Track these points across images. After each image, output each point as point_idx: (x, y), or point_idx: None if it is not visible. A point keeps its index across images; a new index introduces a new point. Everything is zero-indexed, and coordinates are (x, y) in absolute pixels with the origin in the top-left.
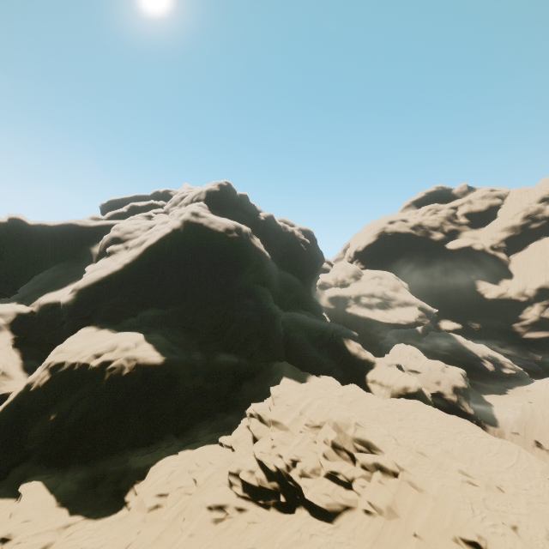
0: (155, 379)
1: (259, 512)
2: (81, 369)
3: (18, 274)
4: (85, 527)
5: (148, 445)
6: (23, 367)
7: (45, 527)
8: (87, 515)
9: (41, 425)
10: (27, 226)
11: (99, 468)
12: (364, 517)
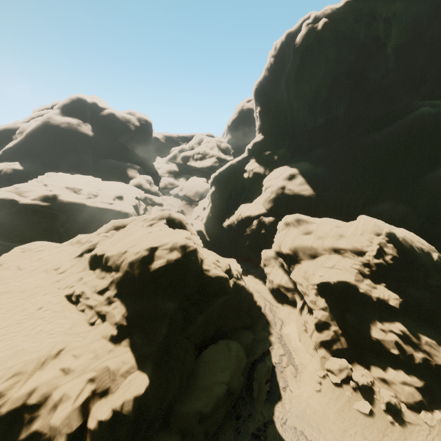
0: (20, 173)
1: None
2: None
3: None
4: None
5: None
6: None
7: None
8: None
9: None
10: None
11: None
12: None
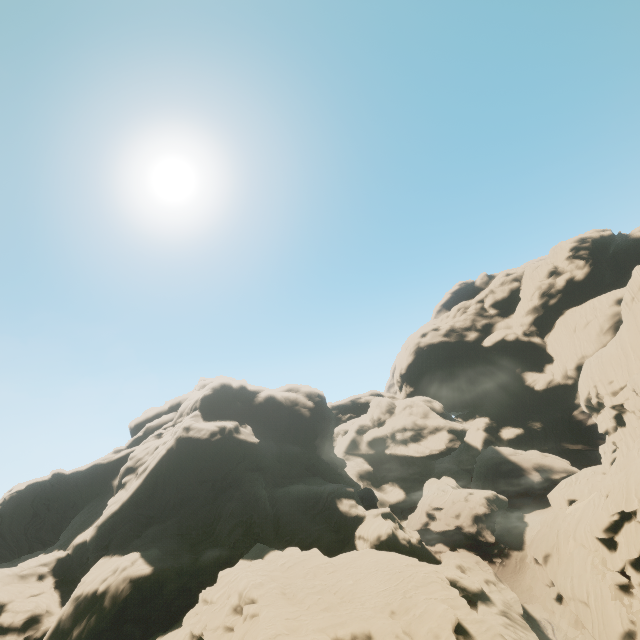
0: (145, 587)
1: None
2: (94, 593)
3: (61, 520)
4: None
5: None
6: (61, 603)
7: None
8: None
9: None
10: (65, 477)
11: None
12: None
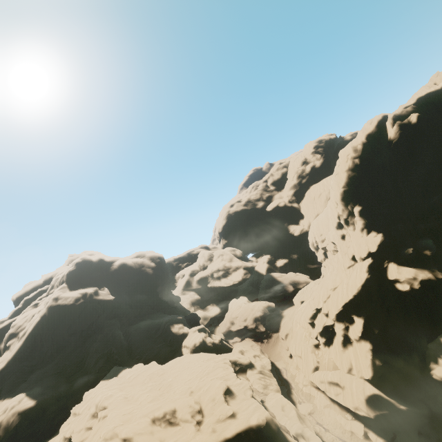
0: (31, 415)
1: None
2: None
3: None
4: None
5: None
6: None
7: None
8: None
9: None
10: None
11: None
12: (89, 438)
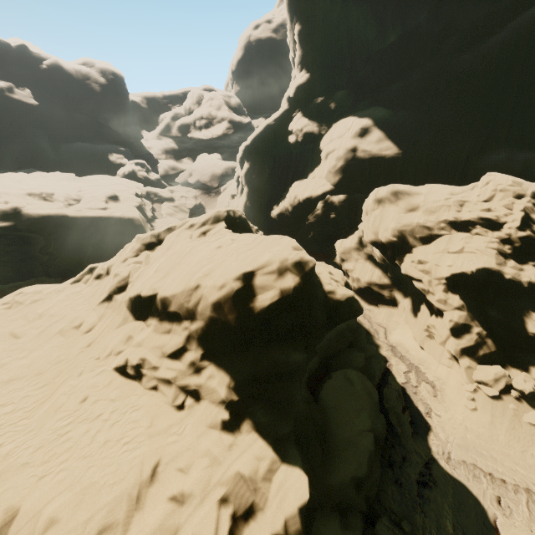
0: None
1: None
2: None
3: None
4: None
5: None
6: None
7: None
8: None
9: None
10: None
11: None
12: None
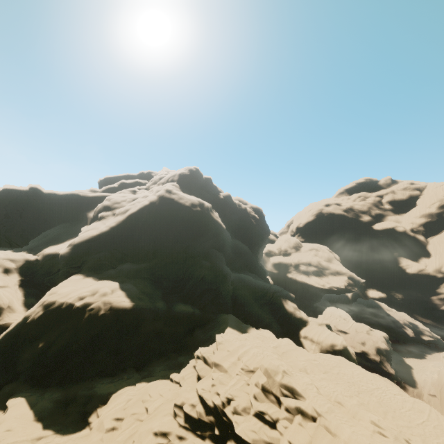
0: (124, 320)
1: (196, 441)
2: (68, 307)
3: (31, 229)
4: (54, 440)
5: (113, 376)
6: (24, 303)
7: (22, 437)
8: (57, 431)
9: (31, 351)
10: (42, 194)
11: (72, 391)
12: None
